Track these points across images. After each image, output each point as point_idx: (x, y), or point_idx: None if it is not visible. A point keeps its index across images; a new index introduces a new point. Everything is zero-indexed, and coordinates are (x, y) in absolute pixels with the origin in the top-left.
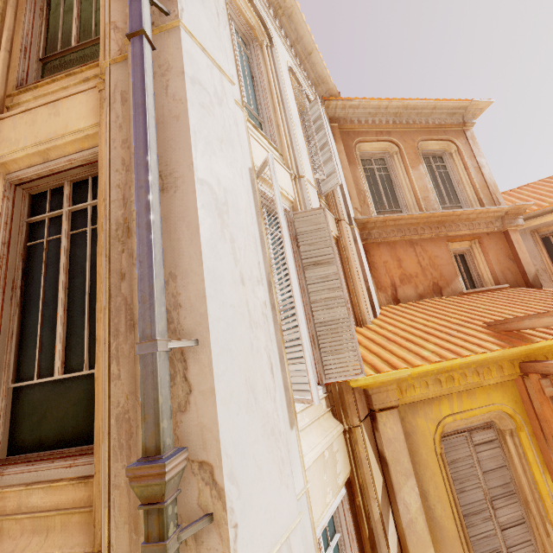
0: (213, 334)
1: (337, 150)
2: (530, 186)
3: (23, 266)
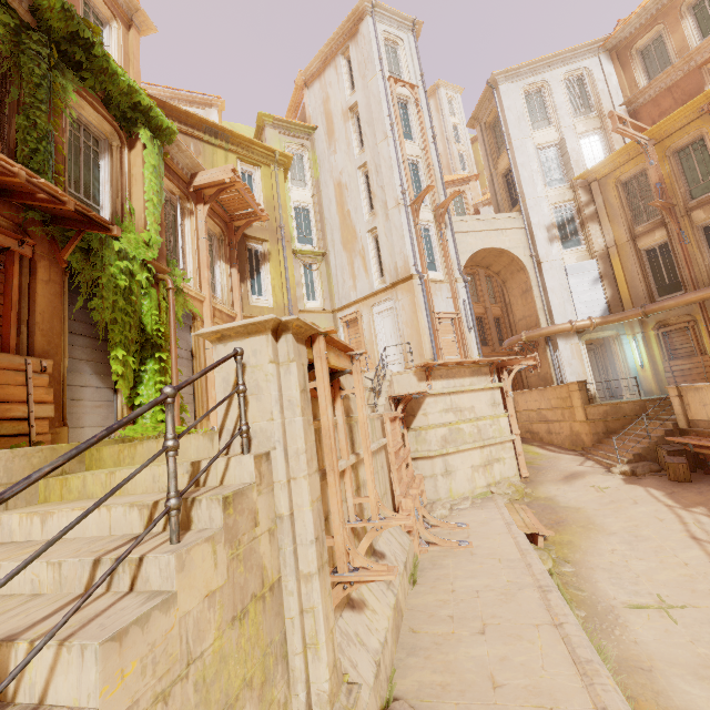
0: (522, 181)
1: (614, 69)
2: None
3: (507, 188)
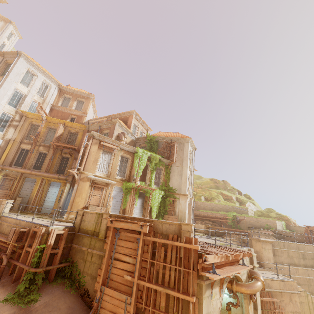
0: None
1: (57, 94)
2: None
3: None
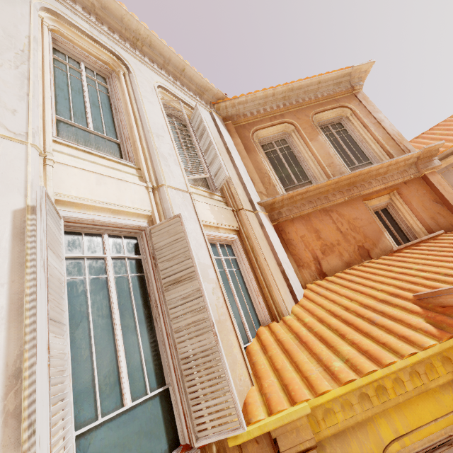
0: None
1: (234, 144)
2: (441, 124)
3: None
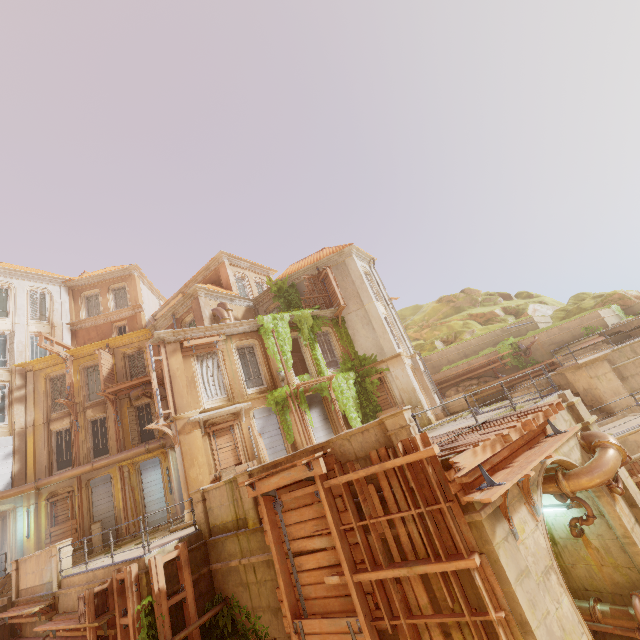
0: None
1: (69, 299)
2: None
3: None
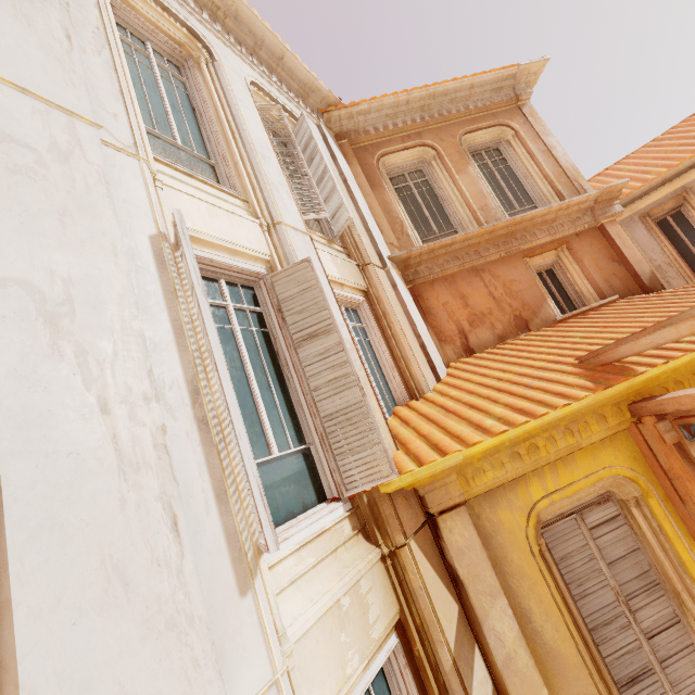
0: (15, 512)
1: (353, 174)
2: (631, 157)
3: None
